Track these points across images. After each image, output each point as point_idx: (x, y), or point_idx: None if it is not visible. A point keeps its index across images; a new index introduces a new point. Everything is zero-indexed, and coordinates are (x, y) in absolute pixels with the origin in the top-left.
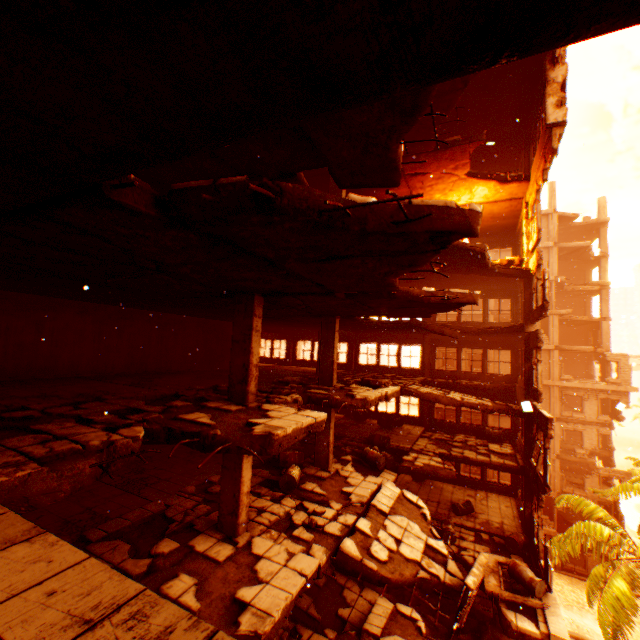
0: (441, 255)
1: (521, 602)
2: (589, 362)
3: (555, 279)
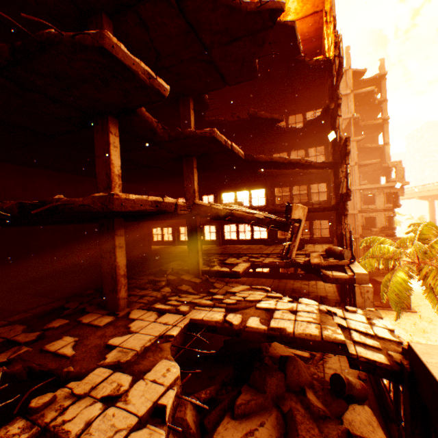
0: None
1: (335, 264)
2: (378, 179)
3: (353, 117)
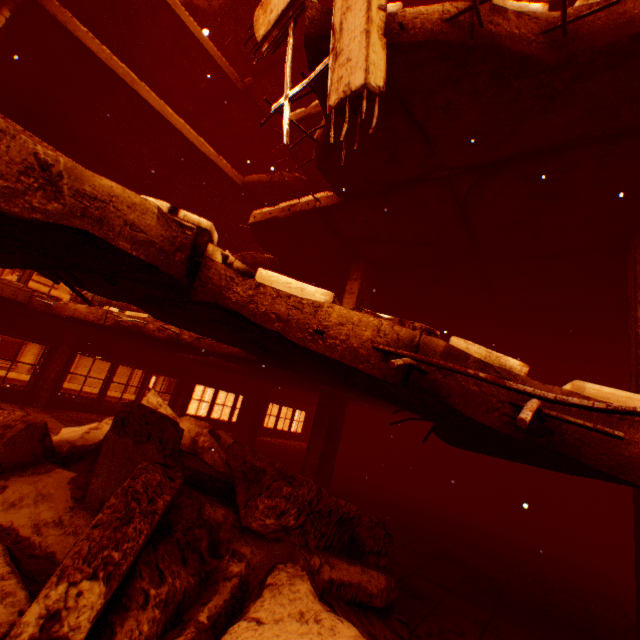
0: None
1: None
2: None
3: None
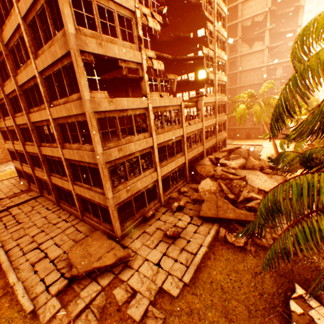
0: (176, 4)
1: (196, 97)
2: None
3: (269, 10)
